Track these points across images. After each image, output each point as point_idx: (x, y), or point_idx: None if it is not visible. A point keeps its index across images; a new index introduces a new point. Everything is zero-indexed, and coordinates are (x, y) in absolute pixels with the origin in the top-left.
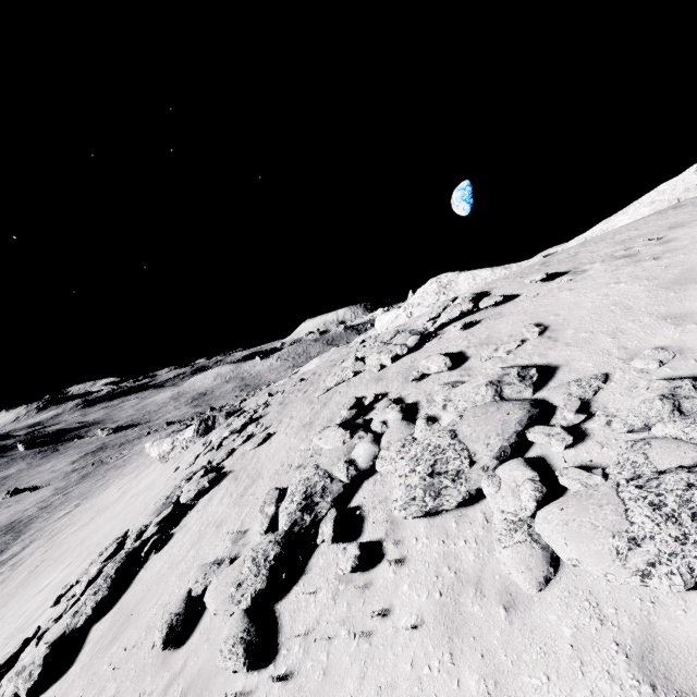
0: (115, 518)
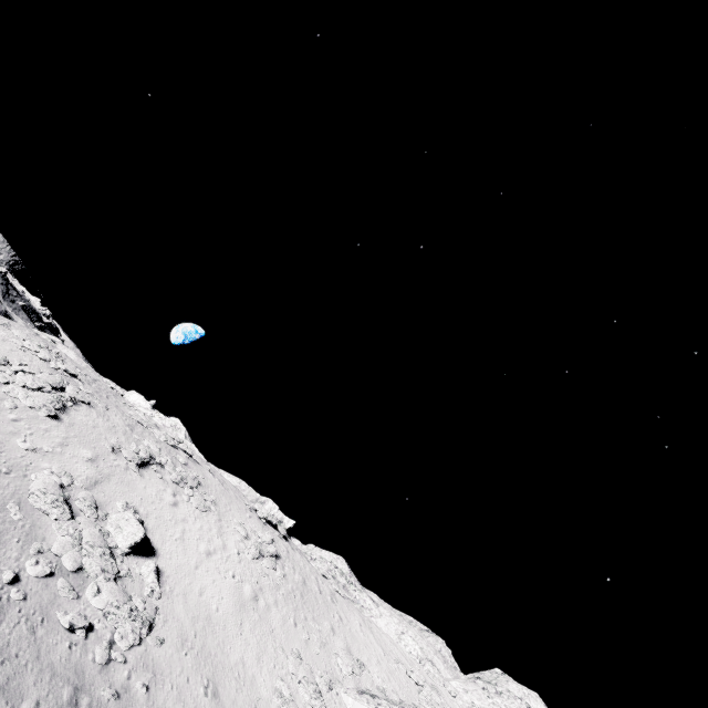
0: None
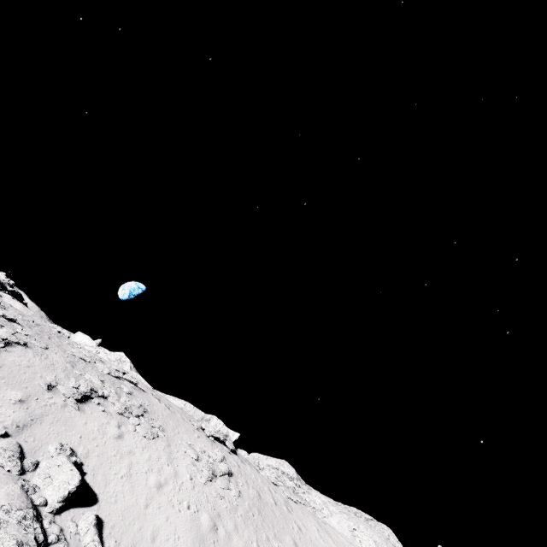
0: None
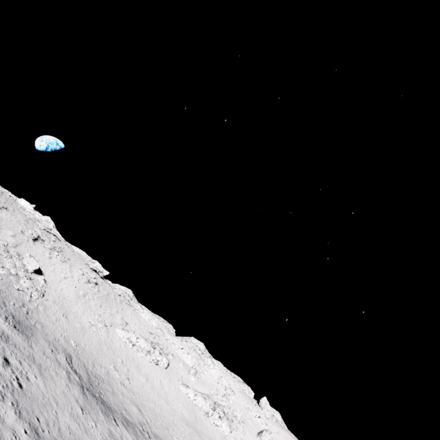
0: None
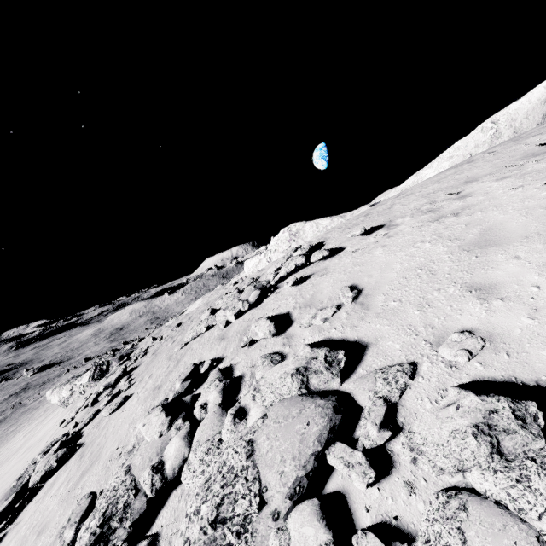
0: (1, 480)
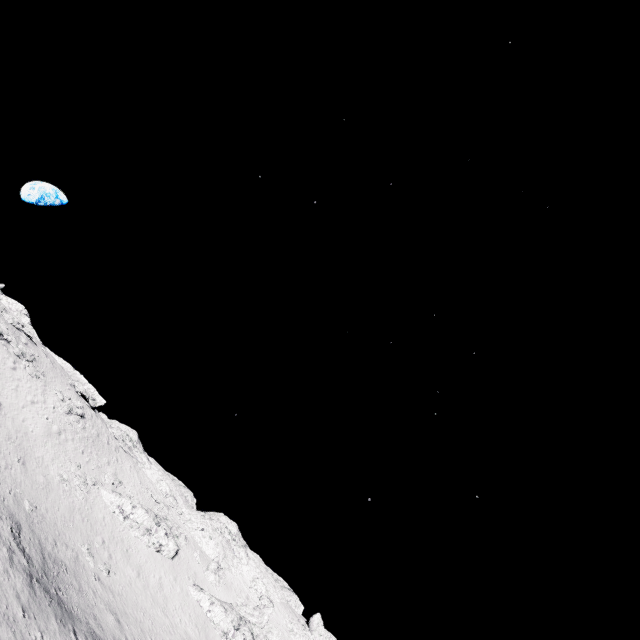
0: None
